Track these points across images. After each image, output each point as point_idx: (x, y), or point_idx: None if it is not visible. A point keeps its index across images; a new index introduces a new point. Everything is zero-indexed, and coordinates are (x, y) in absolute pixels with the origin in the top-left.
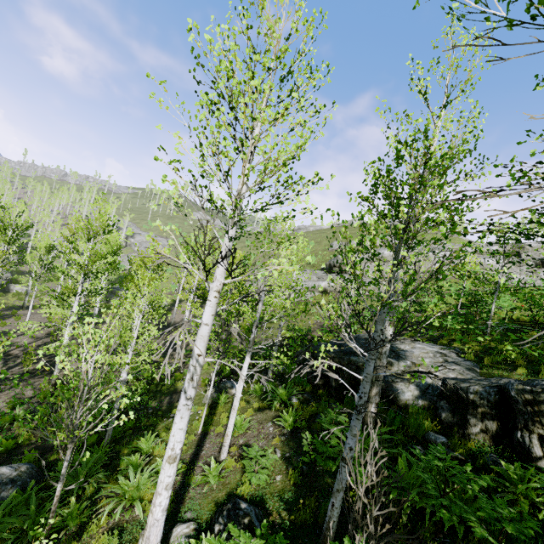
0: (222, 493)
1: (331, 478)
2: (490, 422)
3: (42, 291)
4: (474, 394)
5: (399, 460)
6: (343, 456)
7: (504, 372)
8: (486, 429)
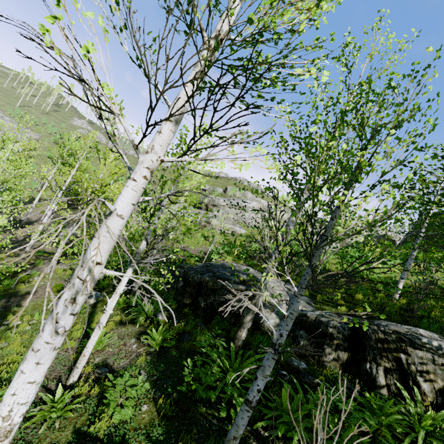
0: (67, 432)
1: (205, 406)
2: (343, 352)
3: None
4: (333, 328)
5: (282, 392)
6: (249, 398)
7: (332, 308)
8: (338, 358)
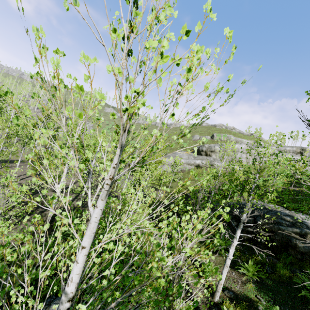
0: None
1: None
2: None
3: (17, 150)
4: None
5: None
6: None
7: None
8: None
